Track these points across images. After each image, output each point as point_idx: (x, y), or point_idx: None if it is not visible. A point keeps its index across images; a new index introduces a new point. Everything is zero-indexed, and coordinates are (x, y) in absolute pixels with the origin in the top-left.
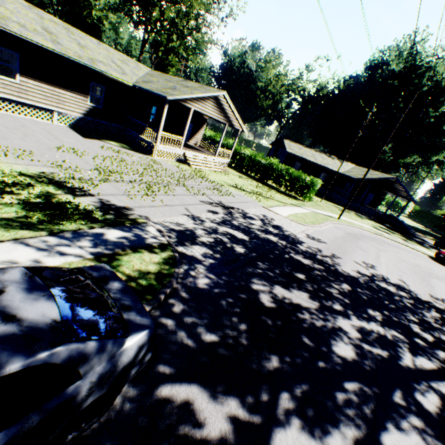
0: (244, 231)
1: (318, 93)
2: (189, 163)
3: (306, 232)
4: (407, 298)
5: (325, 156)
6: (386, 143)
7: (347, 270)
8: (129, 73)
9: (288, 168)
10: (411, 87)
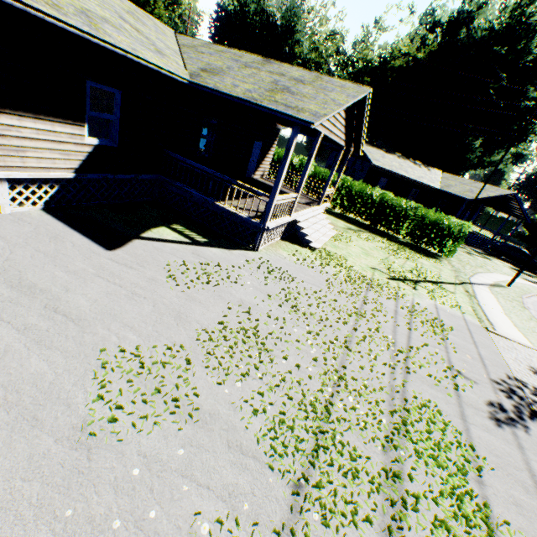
0: None
1: (388, 65)
2: (306, 239)
3: None
4: None
5: (411, 164)
6: (475, 137)
7: None
8: (162, 47)
9: (418, 207)
10: (513, 56)
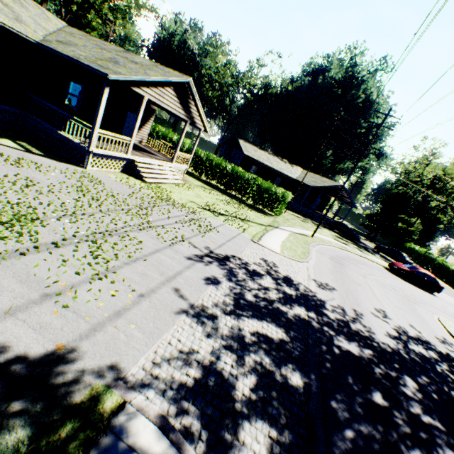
0: (271, 317)
1: (268, 91)
2: (141, 174)
3: (311, 276)
4: (440, 362)
5: (279, 160)
6: (328, 149)
7: (383, 338)
8: (29, 21)
9: (257, 178)
10: (349, 98)
